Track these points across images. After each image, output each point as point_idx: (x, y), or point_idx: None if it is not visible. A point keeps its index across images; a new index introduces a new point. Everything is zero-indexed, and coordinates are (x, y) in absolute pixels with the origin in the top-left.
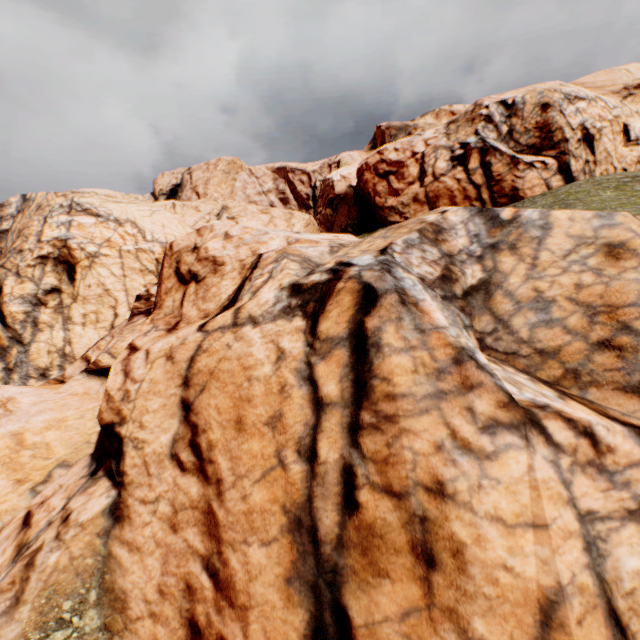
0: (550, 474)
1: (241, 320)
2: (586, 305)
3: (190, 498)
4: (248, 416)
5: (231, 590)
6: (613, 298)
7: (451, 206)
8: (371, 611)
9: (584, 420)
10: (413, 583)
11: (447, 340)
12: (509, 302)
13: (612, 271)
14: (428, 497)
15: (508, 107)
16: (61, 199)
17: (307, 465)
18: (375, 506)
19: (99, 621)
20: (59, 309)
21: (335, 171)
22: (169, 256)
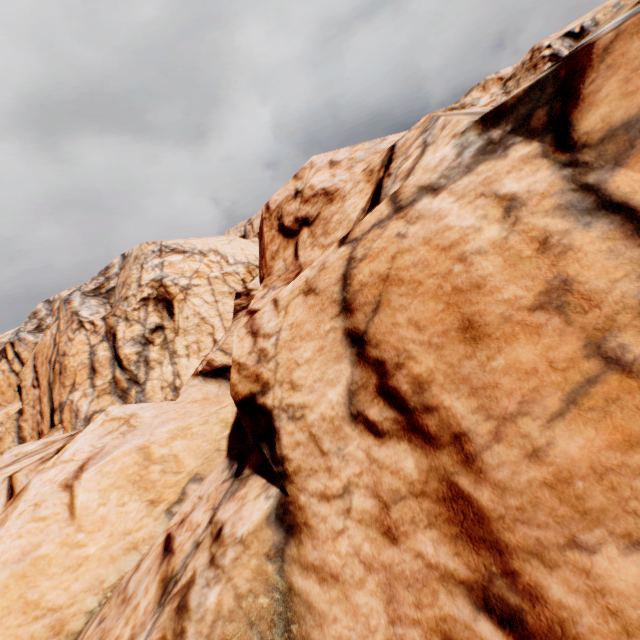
0: None
1: (406, 200)
2: None
3: (405, 479)
4: (485, 311)
5: None
6: None
7: None
8: None
9: None
10: None
11: None
12: None
13: None
14: None
15: (576, 36)
16: (152, 246)
17: None
18: None
19: None
20: (164, 345)
21: None
22: (267, 218)
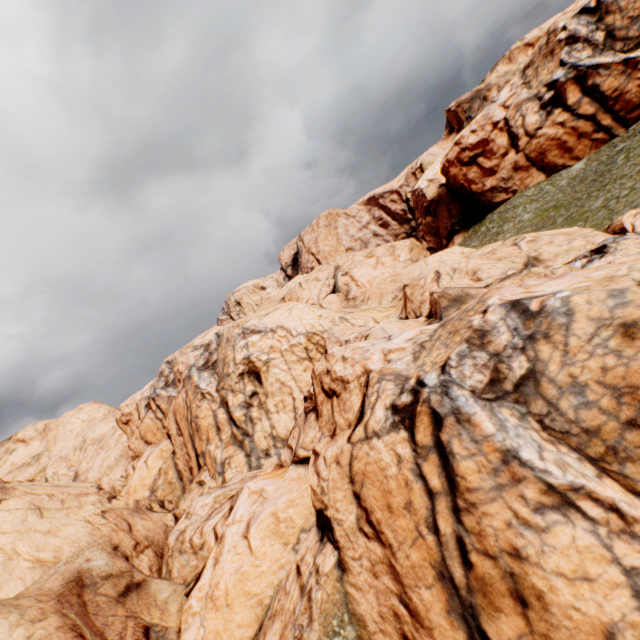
0: (591, 541)
1: (369, 434)
2: (612, 387)
3: (378, 556)
4: (392, 503)
5: (419, 616)
6: (633, 379)
7: (564, 154)
8: (499, 634)
9: (608, 499)
10: (517, 616)
11: (494, 446)
12: (553, 388)
13: (629, 352)
14: (511, 559)
15: (593, 11)
16: (237, 329)
17: (435, 536)
18: (481, 564)
19: (354, 633)
20: (260, 406)
21: (420, 179)
22: (314, 378)
